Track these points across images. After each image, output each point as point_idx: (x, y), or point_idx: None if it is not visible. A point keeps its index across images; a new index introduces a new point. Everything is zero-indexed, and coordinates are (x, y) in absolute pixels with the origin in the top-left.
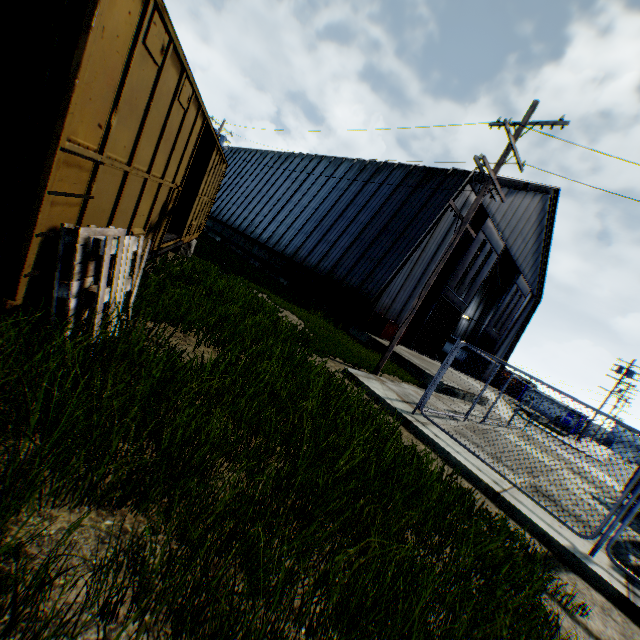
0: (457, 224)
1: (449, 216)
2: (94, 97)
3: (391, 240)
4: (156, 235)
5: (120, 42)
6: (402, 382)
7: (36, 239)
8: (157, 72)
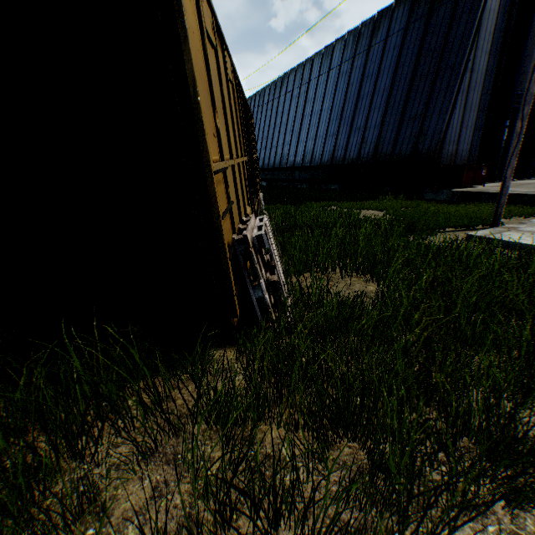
0: (503, 13)
1: (489, 11)
2: (204, 109)
3: (427, 85)
4: (252, 206)
5: (195, 38)
6: (524, 219)
7: (229, 263)
8: (214, 56)
